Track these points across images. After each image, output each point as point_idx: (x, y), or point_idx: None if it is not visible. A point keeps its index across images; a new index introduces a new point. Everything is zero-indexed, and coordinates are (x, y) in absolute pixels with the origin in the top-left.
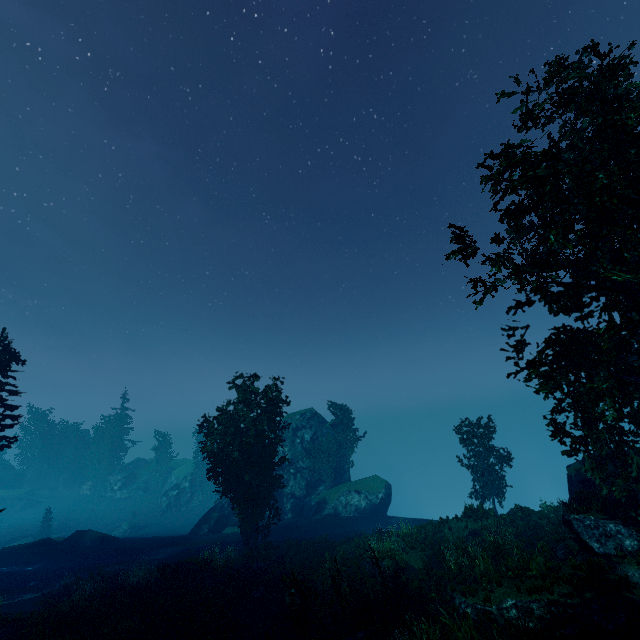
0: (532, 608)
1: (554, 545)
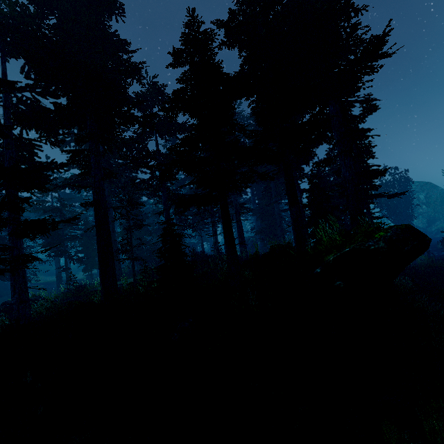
0: None
1: None
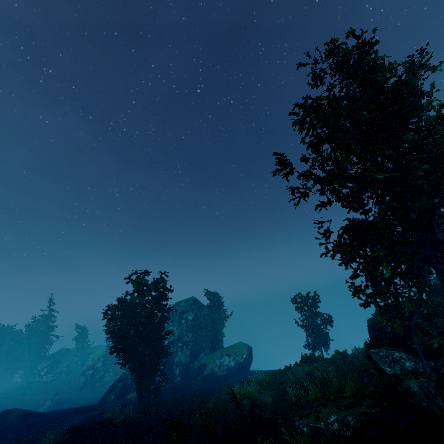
0: (348, 420)
1: (362, 375)
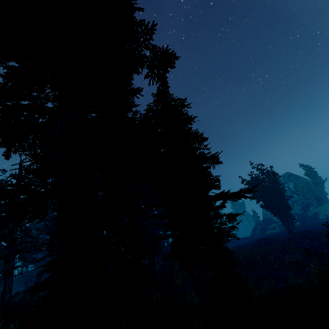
0: None
1: None
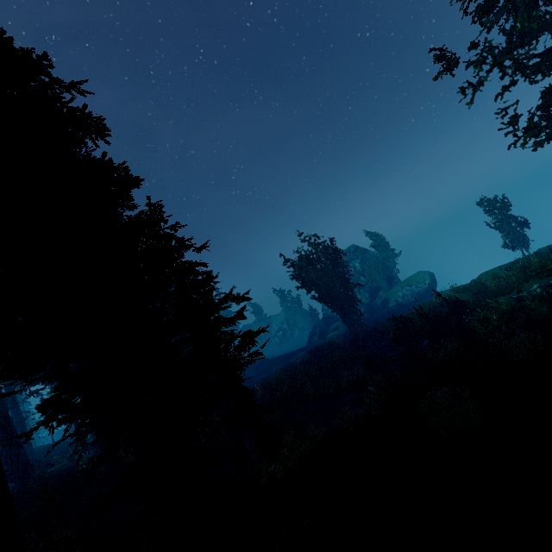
0: (550, 283)
1: None
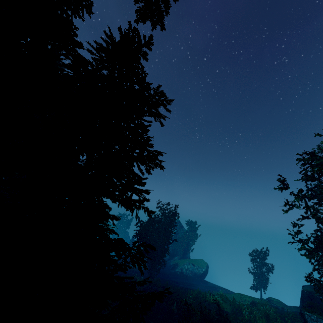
0: None
1: (292, 322)
